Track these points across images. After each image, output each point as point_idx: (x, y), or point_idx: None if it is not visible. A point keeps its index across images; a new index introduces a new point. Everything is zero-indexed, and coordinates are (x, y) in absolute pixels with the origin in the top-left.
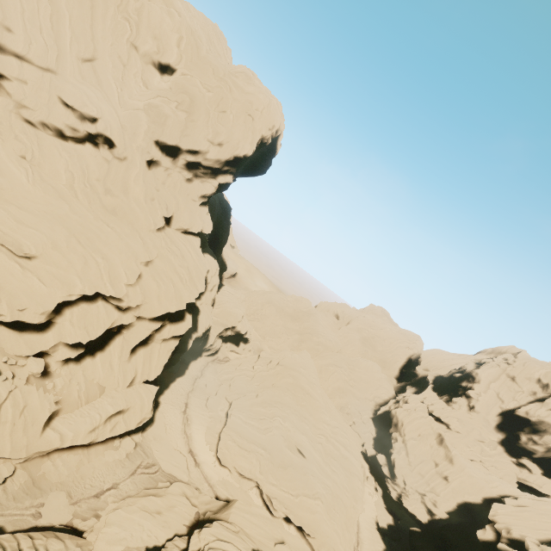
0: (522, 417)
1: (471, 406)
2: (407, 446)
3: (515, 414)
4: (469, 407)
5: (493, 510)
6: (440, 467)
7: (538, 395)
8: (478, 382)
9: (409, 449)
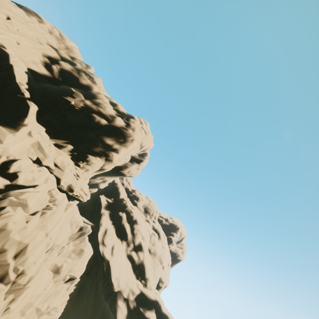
0: (122, 173)
1: (103, 169)
2: (22, 293)
3: (120, 171)
4: (99, 169)
5: (115, 279)
6: (62, 273)
7: (134, 154)
8: (126, 147)
9: (22, 295)
